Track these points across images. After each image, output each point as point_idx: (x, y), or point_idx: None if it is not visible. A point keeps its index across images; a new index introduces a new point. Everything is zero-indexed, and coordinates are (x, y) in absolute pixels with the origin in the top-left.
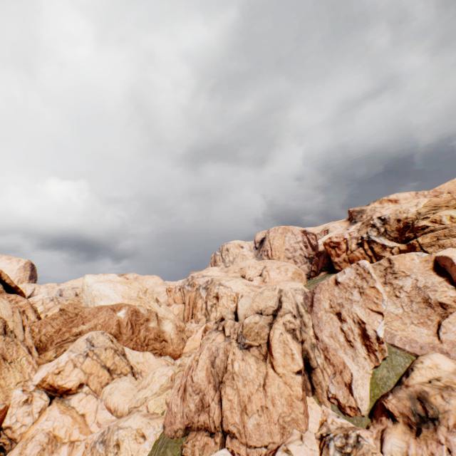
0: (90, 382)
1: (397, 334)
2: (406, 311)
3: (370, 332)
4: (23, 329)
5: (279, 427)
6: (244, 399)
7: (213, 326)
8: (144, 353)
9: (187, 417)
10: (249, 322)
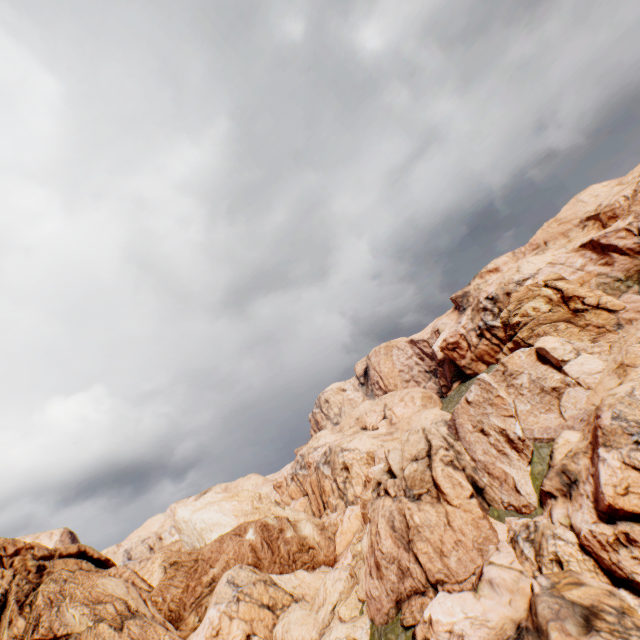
0: (256, 630)
1: (534, 428)
2: (533, 405)
3: (511, 435)
4: (145, 604)
5: (477, 551)
6: (437, 544)
7: (373, 495)
8: (296, 573)
9: (393, 591)
10: (409, 472)
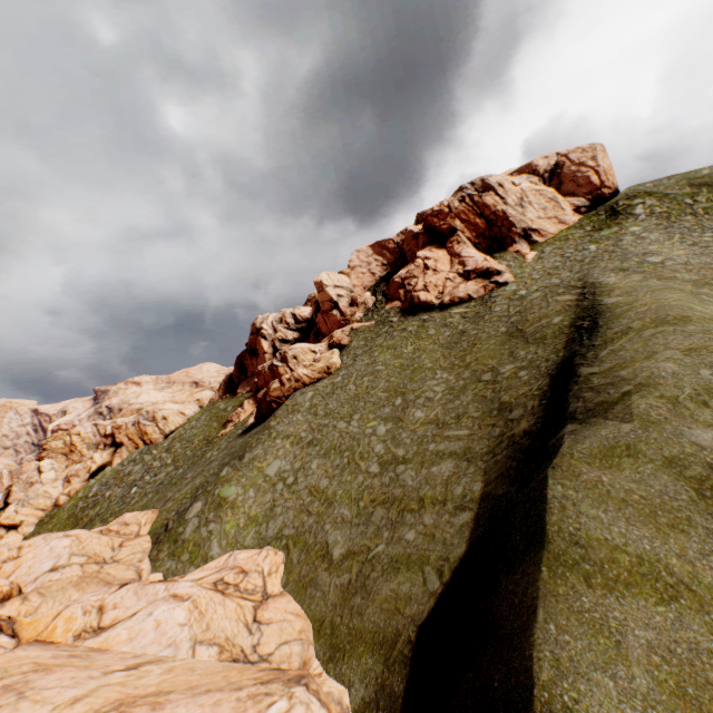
0: None
1: (12, 498)
2: (21, 488)
3: None
4: None
5: None
6: None
7: None
8: None
9: None
10: None
